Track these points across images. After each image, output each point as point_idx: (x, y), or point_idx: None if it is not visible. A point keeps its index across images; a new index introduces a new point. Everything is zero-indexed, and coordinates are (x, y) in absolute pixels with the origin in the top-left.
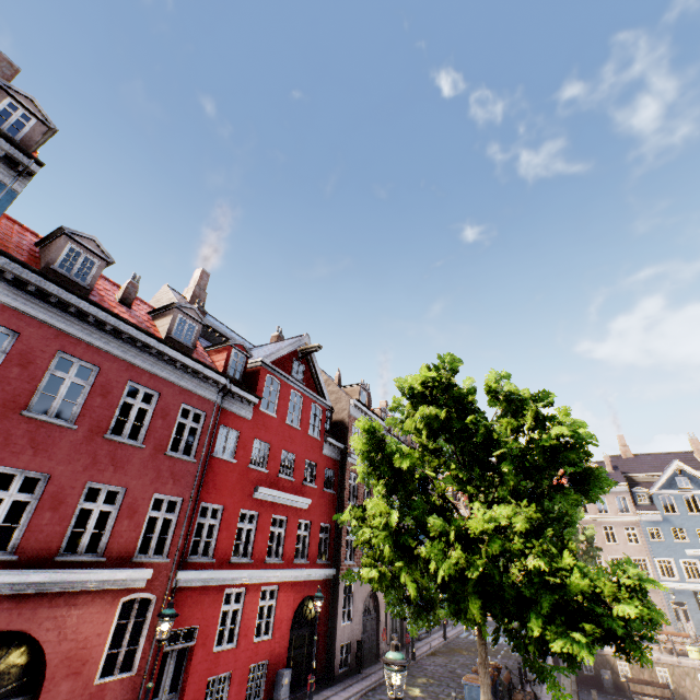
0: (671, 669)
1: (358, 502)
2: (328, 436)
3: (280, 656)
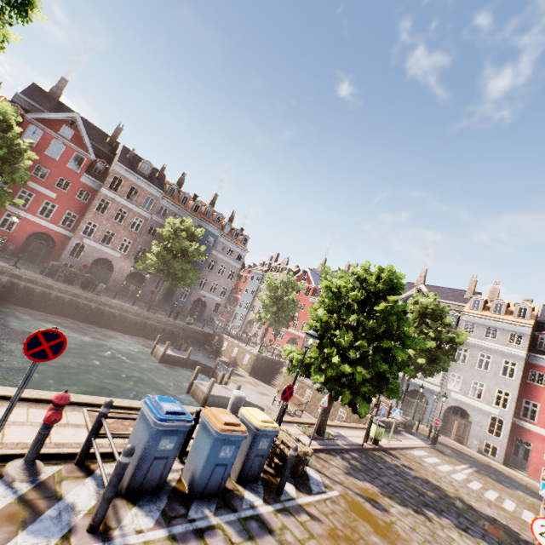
0: (240, 349)
1: (106, 215)
2: (84, 173)
3: (17, 242)
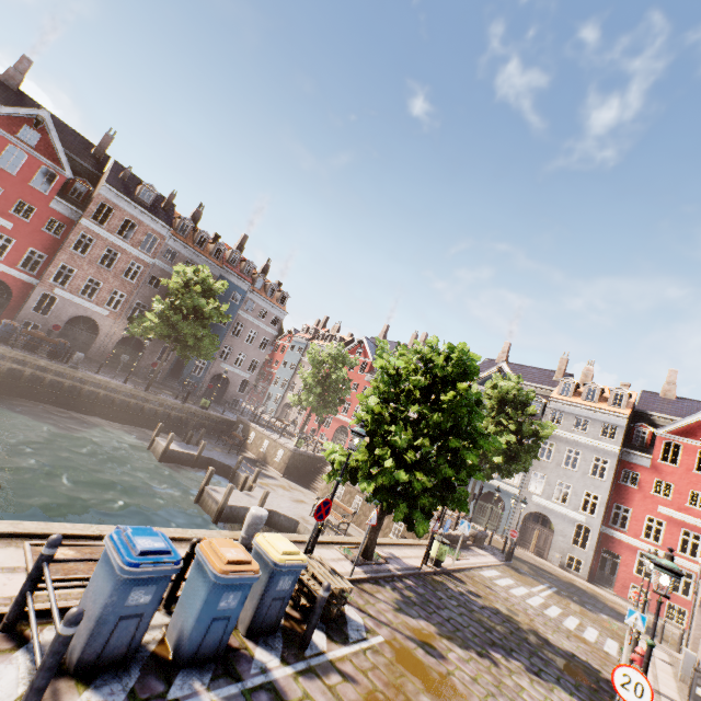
0: (271, 443)
1: (89, 257)
2: (56, 196)
3: None
